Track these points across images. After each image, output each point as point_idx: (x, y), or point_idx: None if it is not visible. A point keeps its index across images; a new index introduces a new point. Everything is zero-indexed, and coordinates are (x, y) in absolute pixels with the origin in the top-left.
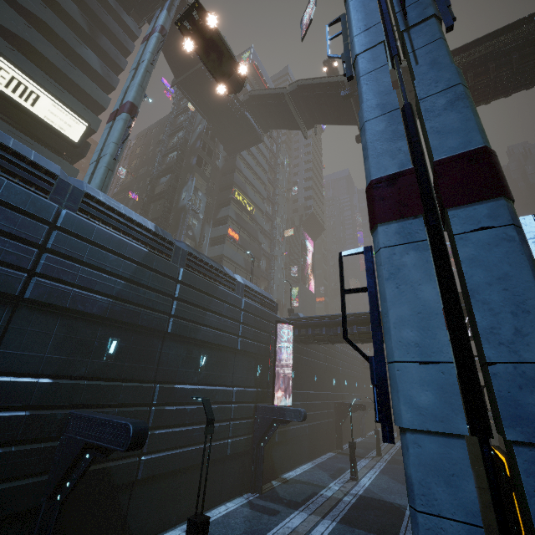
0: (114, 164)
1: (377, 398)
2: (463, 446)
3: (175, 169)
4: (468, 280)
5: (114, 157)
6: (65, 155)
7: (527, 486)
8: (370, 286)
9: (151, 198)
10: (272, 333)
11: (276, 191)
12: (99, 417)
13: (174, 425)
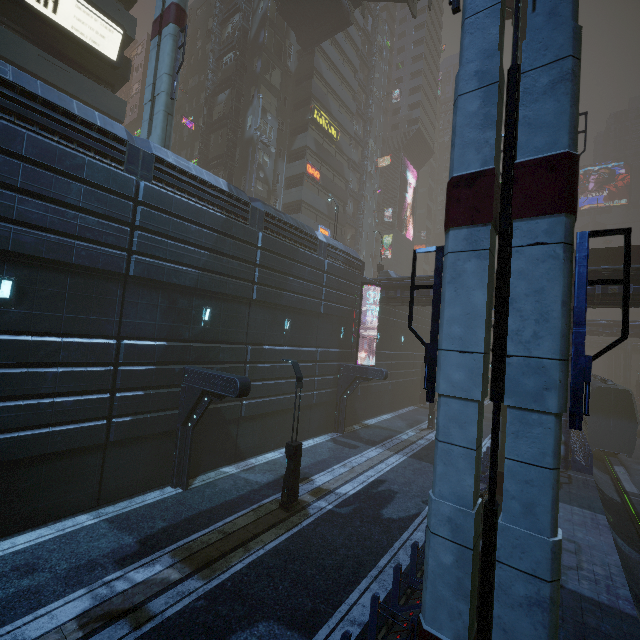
0: (172, 105)
1: (427, 373)
2: (476, 407)
3: (235, 82)
4: (512, 290)
5: (171, 96)
6: (105, 81)
7: (508, 430)
8: (436, 285)
9: (210, 126)
10: (358, 296)
11: (369, 99)
12: (210, 373)
13: (266, 379)
